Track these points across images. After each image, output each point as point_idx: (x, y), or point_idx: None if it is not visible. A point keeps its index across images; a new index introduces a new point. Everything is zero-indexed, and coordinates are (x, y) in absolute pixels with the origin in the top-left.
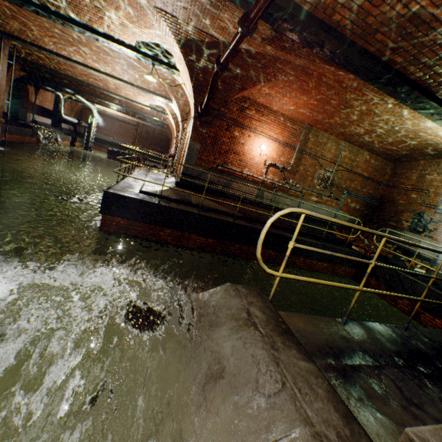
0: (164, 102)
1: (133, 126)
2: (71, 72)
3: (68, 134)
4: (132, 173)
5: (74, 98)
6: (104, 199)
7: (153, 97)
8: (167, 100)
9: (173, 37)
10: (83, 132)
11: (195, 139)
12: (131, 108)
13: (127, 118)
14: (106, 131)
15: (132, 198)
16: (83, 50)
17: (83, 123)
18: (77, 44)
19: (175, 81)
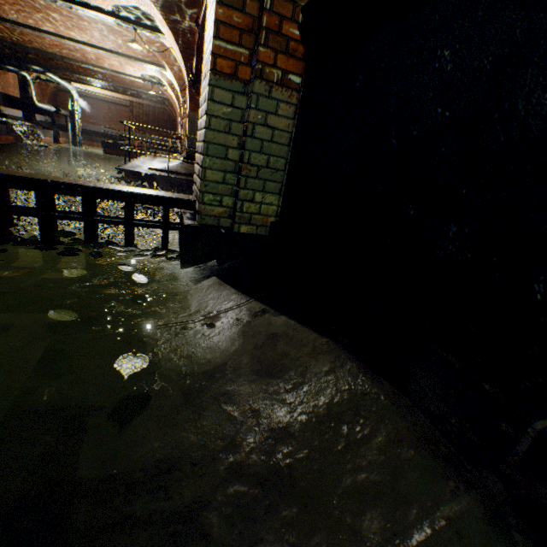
0: (158, 70)
1: (126, 107)
2: (38, 44)
3: (47, 128)
4: (138, 159)
5: (43, 78)
6: (118, 177)
7: (143, 65)
8: (160, 68)
9: (149, 0)
10: (65, 124)
11: (194, 109)
12: (119, 83)
13: (116, 97)
14: (92, 119)
15: (143, 173)
16: (53, 17)
17: (62, 111)
18: (44, 11)
19: (163, 43)
